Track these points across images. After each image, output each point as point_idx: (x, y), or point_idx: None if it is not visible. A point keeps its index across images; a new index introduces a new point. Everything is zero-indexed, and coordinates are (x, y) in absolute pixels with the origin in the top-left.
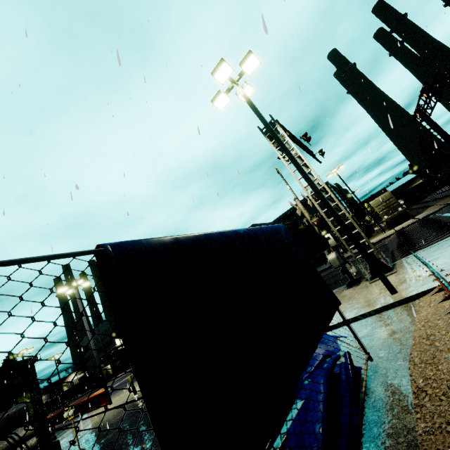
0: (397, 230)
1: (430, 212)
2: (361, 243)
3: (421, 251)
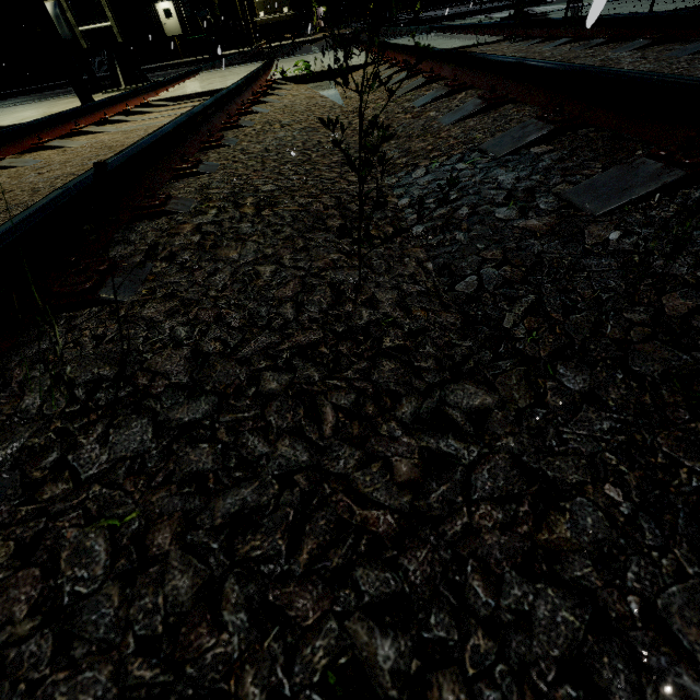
0: (261, 47)
1: (311, 39)
2: (95, 0)
3: (209, 71)
